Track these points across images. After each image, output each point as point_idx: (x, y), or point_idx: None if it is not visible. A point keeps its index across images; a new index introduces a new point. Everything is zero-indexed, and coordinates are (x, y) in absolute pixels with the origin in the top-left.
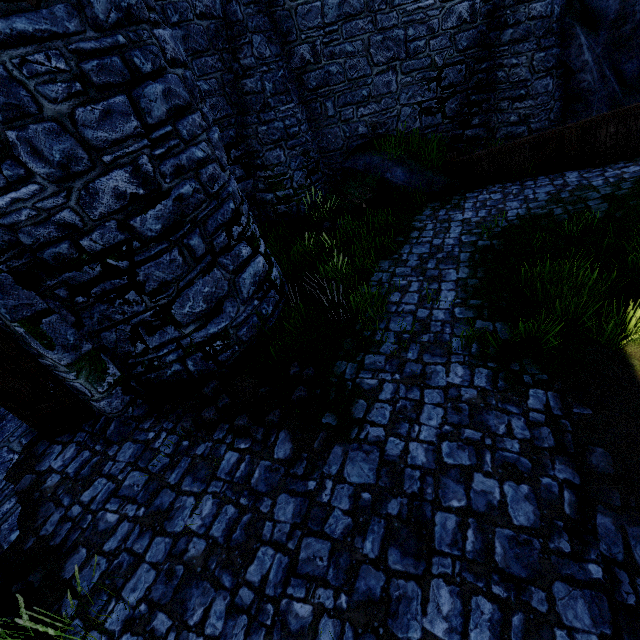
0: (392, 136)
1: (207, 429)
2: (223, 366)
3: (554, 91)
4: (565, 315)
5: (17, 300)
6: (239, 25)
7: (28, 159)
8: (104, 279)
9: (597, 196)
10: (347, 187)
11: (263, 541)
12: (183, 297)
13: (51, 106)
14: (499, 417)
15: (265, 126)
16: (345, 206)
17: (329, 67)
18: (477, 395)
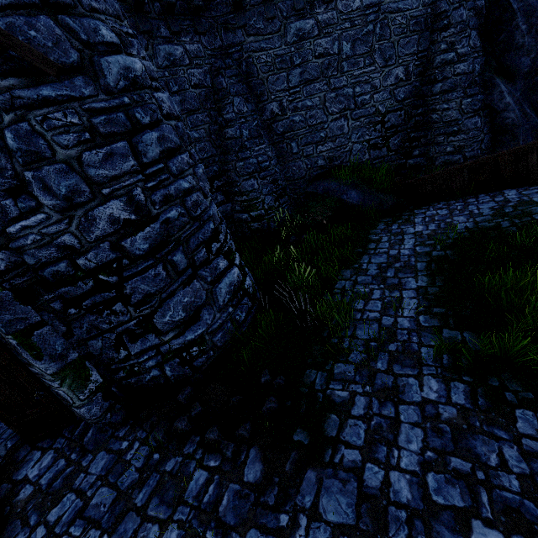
0: (346, 166)
1: (178, 441)
2: (198, 371)
3: (483, 127)
4: (536, 325)
5: (13, 315)
6: (223, 91)
7: (39, 193)
8: (95, 292)
9: None
10: (310, 207)
11: None
12: (164, 307)
13: (63, 151)
14: (487, 443)
15: (242, 162)
16: (308, 222)
17: (293, 117)
18: (457, 414)
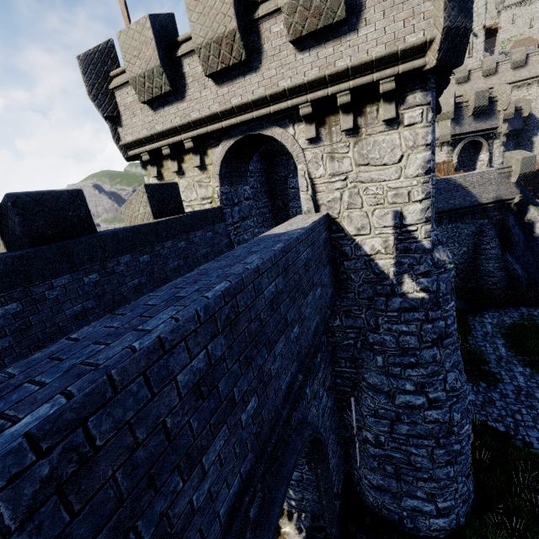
0: None
1: None
2: None
3: (504, 275)
4: None
5: None
6: None
7: None
8: None
9: (538, 319)
10: None
11: (495, 400)
12: None
13: None
14: (538, 377)
15: None
16: None
17: None
18: (529, 373)
